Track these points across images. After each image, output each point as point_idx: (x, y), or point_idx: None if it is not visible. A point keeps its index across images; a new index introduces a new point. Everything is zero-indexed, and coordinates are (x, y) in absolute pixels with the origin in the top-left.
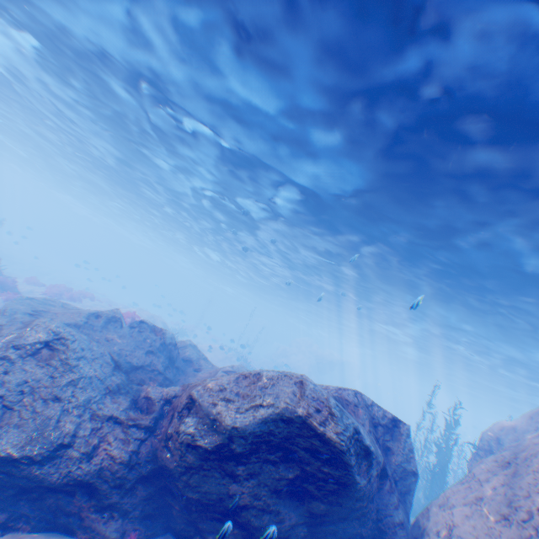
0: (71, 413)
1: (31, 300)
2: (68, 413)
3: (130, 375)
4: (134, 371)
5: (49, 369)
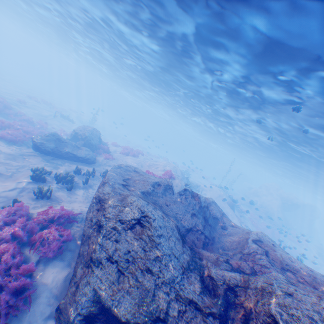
0: (160, 288)
1: (119, 168)
2: (159, 288)
3: (185, 237)
4: (186, 233)
5: (141, 242)
